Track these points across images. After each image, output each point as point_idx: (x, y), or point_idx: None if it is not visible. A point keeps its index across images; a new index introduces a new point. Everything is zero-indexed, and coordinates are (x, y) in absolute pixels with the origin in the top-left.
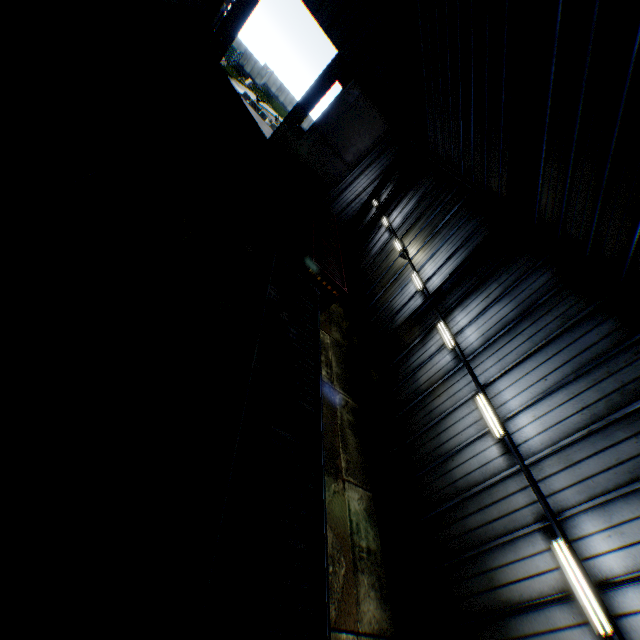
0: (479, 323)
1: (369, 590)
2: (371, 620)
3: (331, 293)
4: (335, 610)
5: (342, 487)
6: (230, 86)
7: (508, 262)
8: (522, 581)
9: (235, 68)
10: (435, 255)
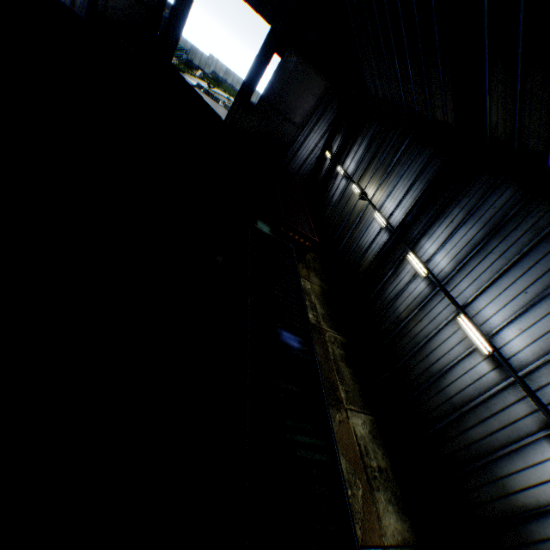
0: (447, 248)
1: (387, 505)
2: (394, 533)
3: (304, 245)
4: (360, 529)
5: (345, 416)
6: (183, 81)
7: (466, 186)
8: (535, 487)
9: (185, 64)
10: (393, 192)
